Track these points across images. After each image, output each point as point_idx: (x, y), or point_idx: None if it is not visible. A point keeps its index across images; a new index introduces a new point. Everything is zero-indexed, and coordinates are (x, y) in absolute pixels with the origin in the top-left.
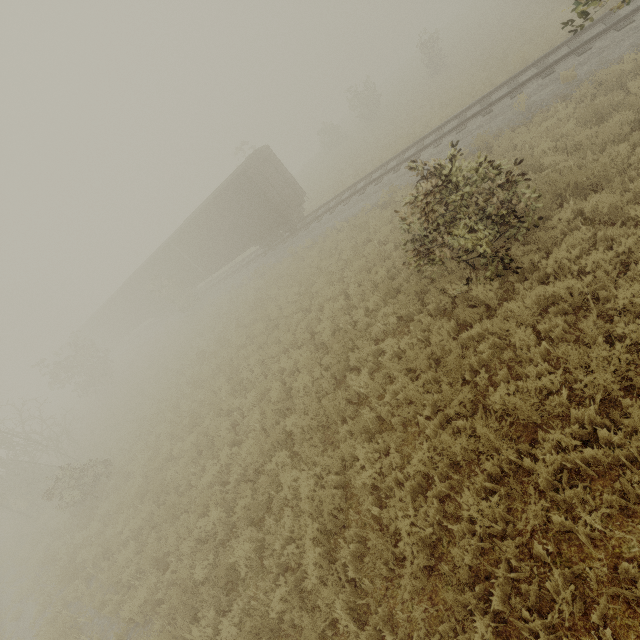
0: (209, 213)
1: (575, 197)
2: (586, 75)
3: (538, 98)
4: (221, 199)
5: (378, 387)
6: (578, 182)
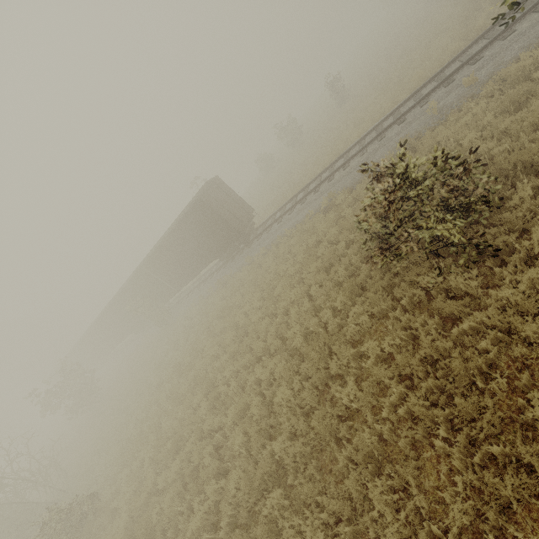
0: (173, 238)
1: (524, 175)
2: (486, 77)
3: (446, 102)
4: (182, 225)
5: (370, 399)
6: (525, 161)
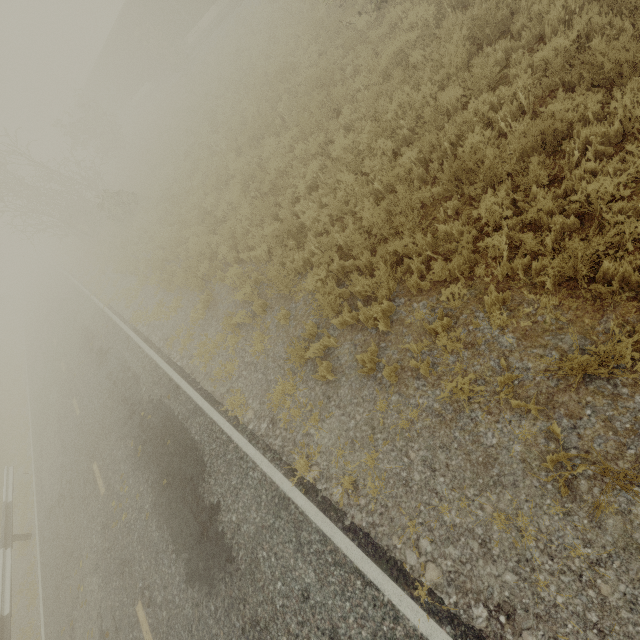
0: None
1: None
2: None
3: None
4: None
5: (291, 107)
6: None
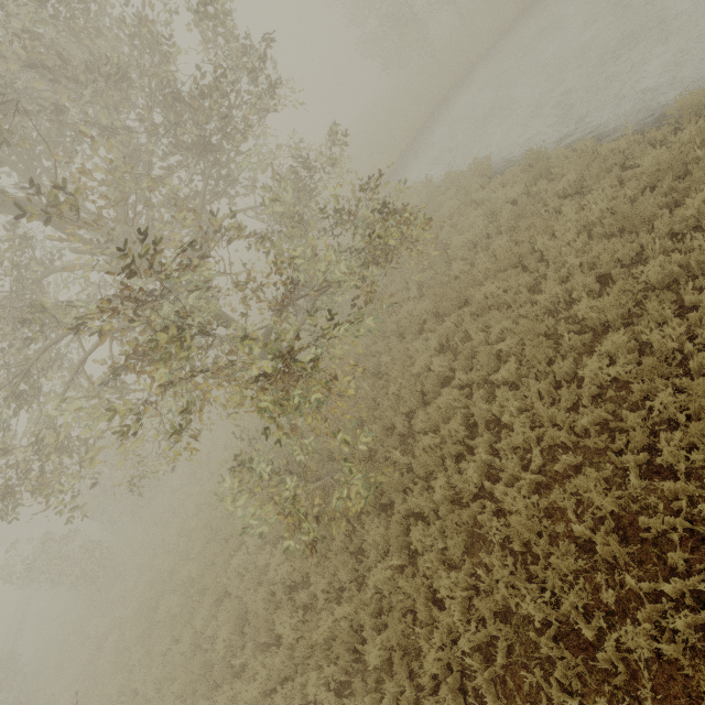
0: None
1: None
2: None
3: None
4: None
5: None
6: None
